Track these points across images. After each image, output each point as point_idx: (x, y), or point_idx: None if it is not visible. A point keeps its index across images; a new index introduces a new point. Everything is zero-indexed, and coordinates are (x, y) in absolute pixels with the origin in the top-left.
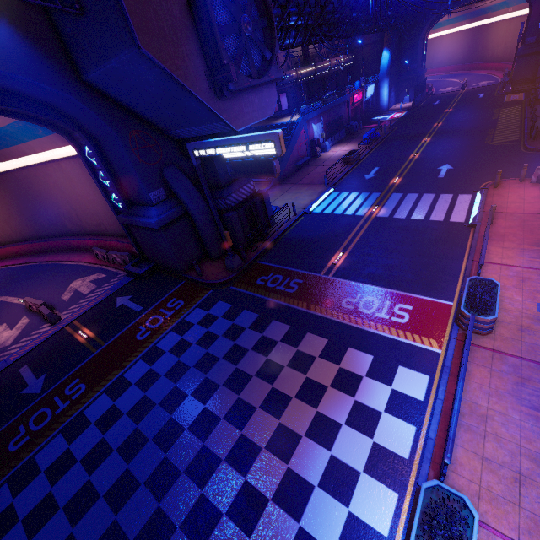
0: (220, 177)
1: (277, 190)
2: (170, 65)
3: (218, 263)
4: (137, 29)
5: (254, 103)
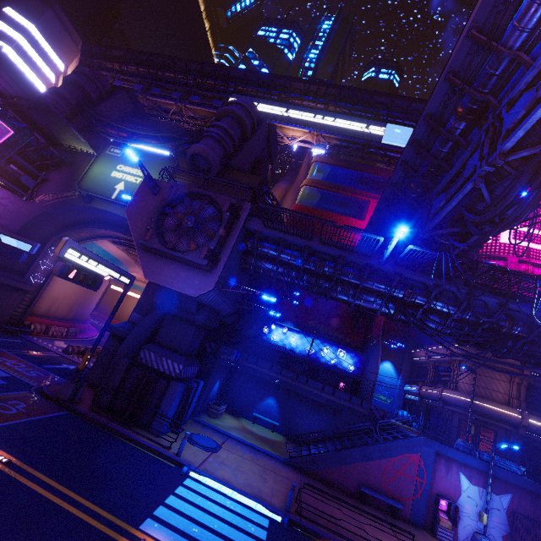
0: (160, 332)
1: (275, 464)
2: (133, 222)
3: (86, 393)
4: (131, 205)
5: (180, 274)
